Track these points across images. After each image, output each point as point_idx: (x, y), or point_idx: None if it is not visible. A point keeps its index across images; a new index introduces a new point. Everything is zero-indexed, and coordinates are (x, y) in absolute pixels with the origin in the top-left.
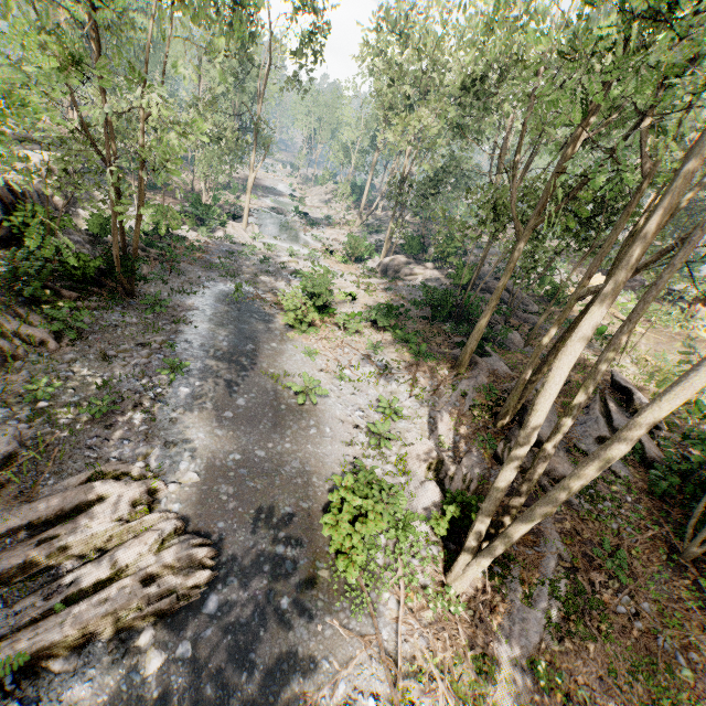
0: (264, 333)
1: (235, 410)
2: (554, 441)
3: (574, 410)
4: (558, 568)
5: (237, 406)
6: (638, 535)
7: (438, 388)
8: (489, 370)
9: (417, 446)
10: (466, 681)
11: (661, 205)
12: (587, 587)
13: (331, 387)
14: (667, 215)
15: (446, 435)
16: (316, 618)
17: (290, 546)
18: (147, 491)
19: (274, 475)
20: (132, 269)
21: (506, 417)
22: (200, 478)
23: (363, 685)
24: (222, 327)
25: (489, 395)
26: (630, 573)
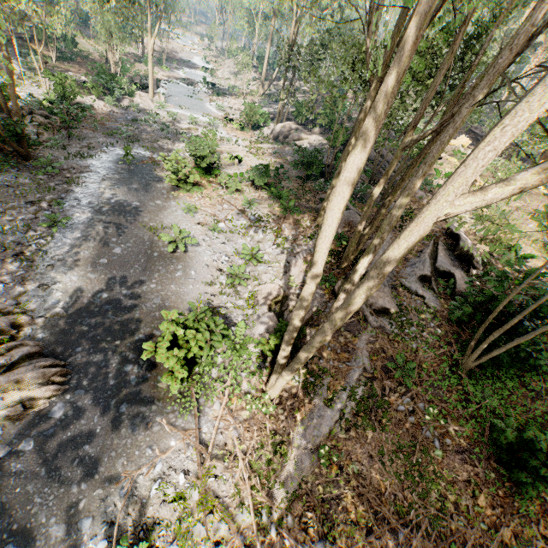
0: (151, 192)
1: (110, 258)
2: (351, 280)
3: (368, 252)
4: (361, 378)
5: (113, 254)
6: (430, 353)
7: (298, 238)
8: (345, 221)
9: (267, 285)
10: (263, 460)
11: (419, 0)
12: (379, 392)
13: (204, 238)
14: (429, 16)
15: (297, 275)
16: (148, 418)
17: (137, 365)
18: (10, 324)
19: (135, 310)
20: (19, 133)
21: (347, 260)
22: (66, 313)
23: (177, 465)
24: (112, 186)
25: (339, 242)
26: (416, 381)
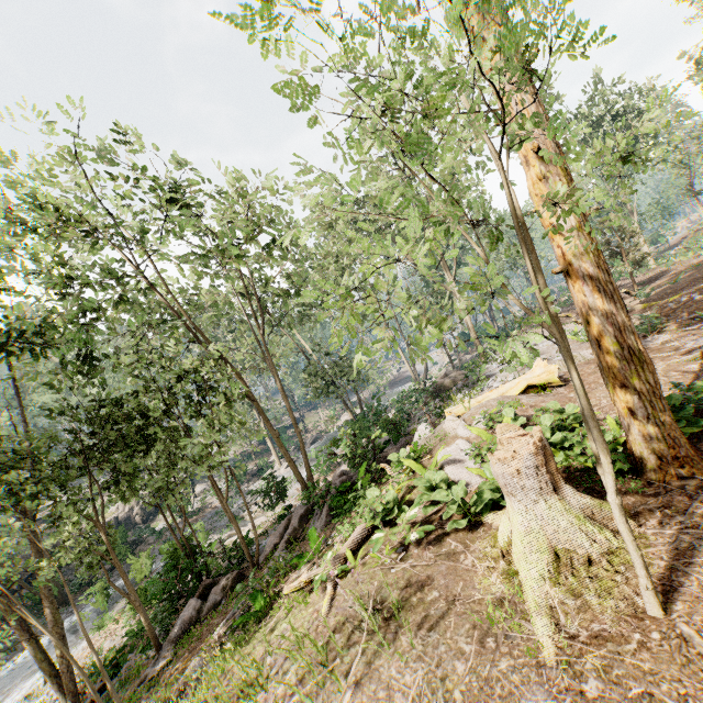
0: (74, 636)
1: None
2: None
3: None
4: None
5: None
6: None
7: None
8: None
9: None
10: None
11: None
12: None
13: None
14: None
15: None
16: None
17: None
18: None
19: None
20: None
21: None
22: None
23: None
24: None
25: None
26: None
